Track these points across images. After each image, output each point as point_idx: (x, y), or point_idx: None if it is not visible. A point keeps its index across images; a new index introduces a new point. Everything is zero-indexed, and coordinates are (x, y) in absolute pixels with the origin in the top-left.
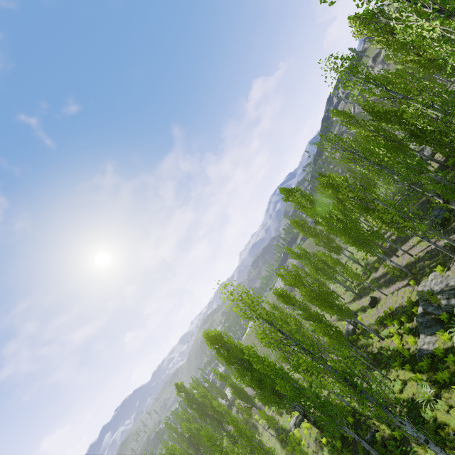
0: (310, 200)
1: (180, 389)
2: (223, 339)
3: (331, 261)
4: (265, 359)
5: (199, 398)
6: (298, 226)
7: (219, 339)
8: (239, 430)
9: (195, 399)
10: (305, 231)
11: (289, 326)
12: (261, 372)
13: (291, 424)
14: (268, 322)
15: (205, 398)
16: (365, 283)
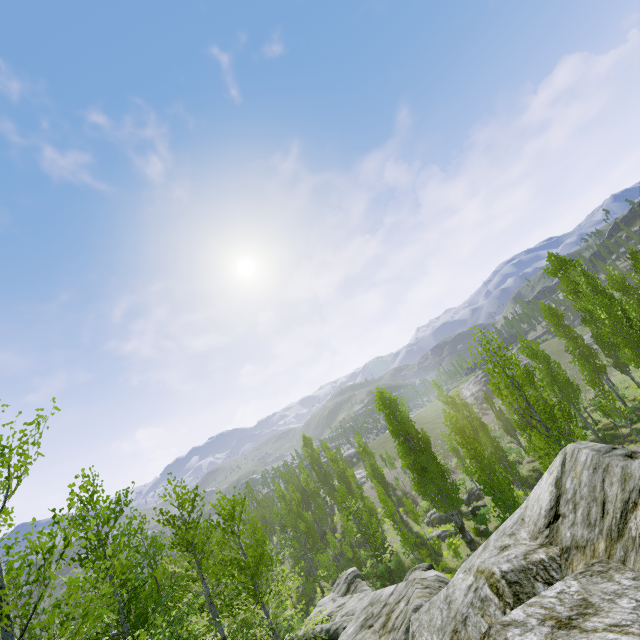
0: (594, 284)
1: (306, 443)
2: (397, 406)
3: (577, 384)
4: (467, 435)
5: (323, 463)
6: (550, 316)
7: (392, 404)
8: (384, 501)
9: (319, 461)
10: (559, 326)
11: (484, 431)
12: (429, 460)
13: (433, 534)
14: (516, 387)
15: (335, 463)
16: (619, 430)
